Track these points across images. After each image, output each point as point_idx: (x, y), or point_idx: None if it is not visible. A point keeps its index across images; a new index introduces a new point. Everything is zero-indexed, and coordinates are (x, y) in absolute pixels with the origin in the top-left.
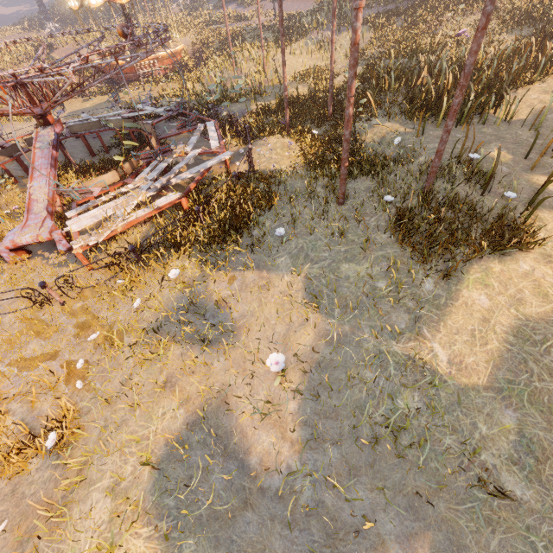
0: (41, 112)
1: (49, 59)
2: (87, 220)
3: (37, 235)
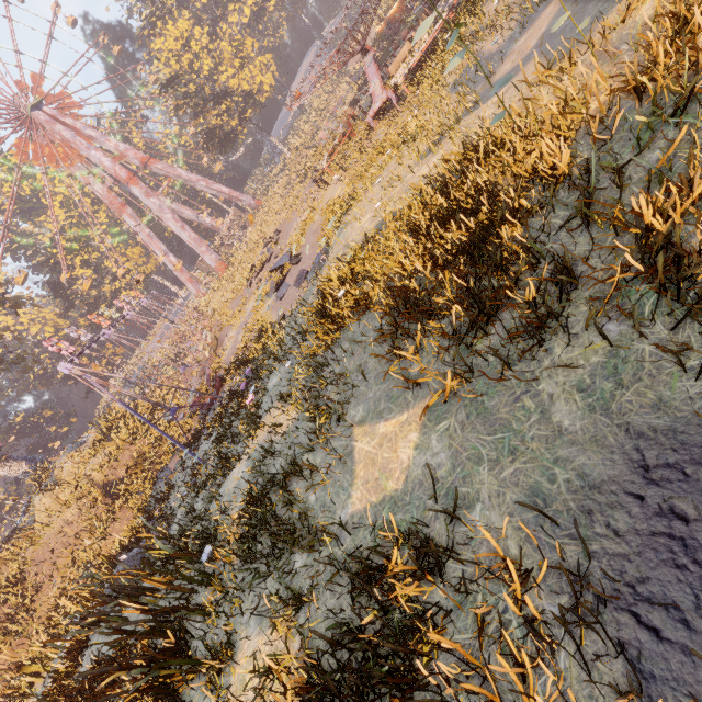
0: (363, 45)
1: (347, 74)
2: (401, 72)
3: (381, 99)
